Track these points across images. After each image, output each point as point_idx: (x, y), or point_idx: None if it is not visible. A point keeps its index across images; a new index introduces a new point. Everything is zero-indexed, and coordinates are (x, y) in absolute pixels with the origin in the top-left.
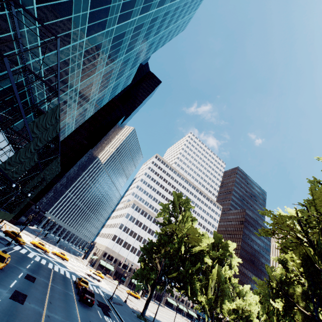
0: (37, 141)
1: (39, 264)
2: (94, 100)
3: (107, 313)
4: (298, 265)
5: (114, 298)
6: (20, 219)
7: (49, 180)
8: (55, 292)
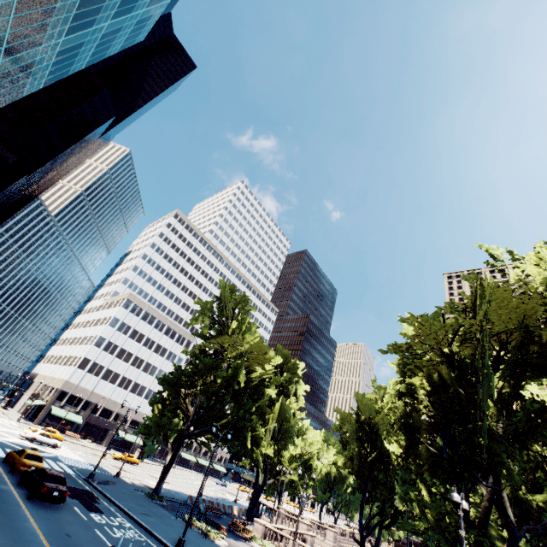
0: None
1: None
2: (55, 49)
3: (95, 506)
4: (427, 391)
5: (95, 474)
6: None
7: None
8: None
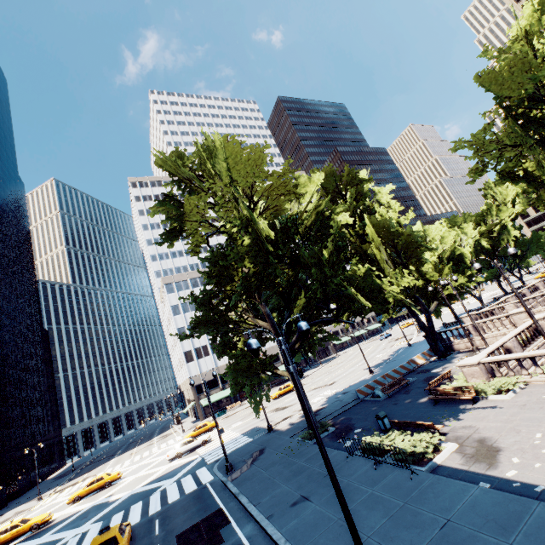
0: None
1: None
2: None
3: None
4: None
5: (243, 451)
6: None
7: None
8: None
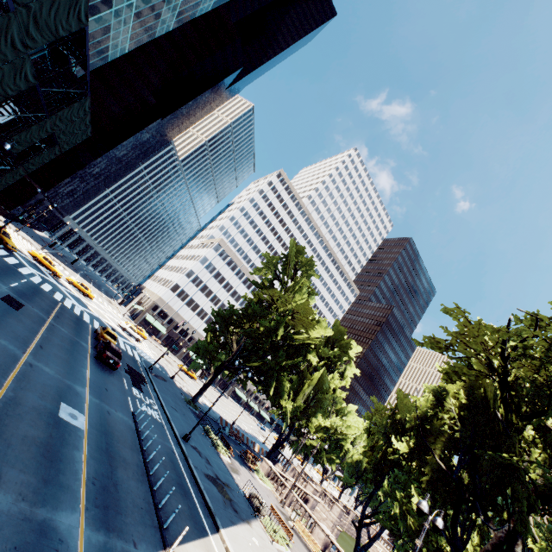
0: (29, 22)
1: (37, 289)
2: None
3: (140, 385)
4: (461, 403)
5: (156, 369)
6: (16, 210)
7: (66, 147)
8: (54, 335)
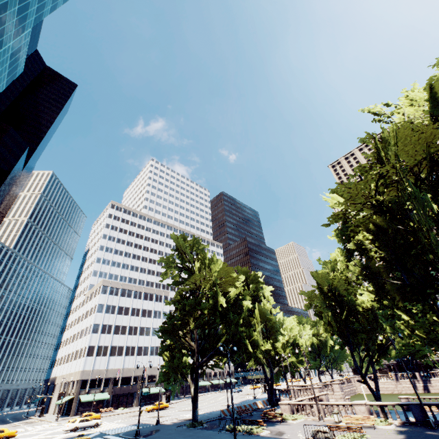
0: None
1: None
2: None
3: None
4: (371, 241)
5: (140, 430)
6: None
7: None
8: None
